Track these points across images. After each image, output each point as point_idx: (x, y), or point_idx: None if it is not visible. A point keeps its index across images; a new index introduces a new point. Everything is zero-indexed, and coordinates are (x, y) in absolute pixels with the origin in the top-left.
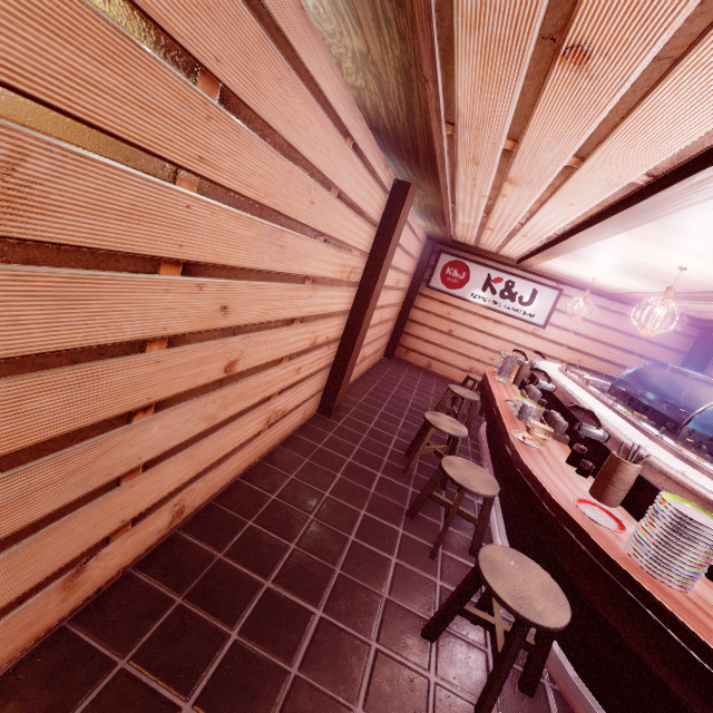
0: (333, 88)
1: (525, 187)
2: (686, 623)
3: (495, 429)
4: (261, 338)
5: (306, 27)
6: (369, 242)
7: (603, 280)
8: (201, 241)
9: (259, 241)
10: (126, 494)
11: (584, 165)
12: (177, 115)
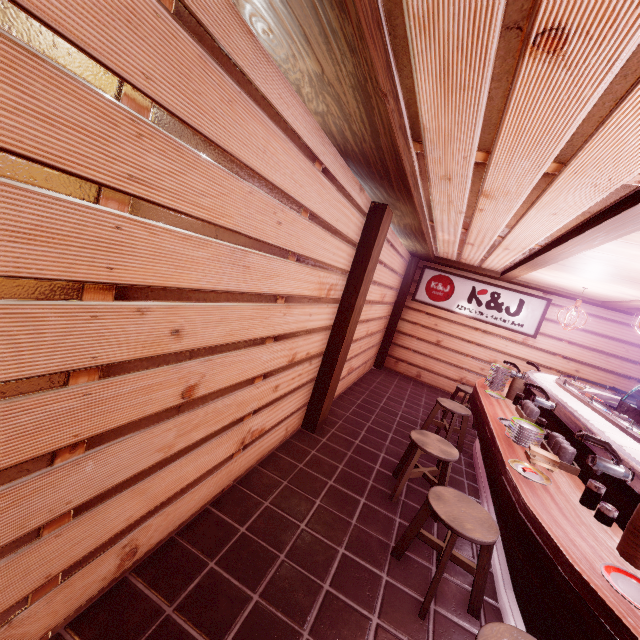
0: (295, 114)
1: (502, 200)
2: None
3: (489, 453)
4: (226, 359)
5: (258, 53)
6: (348, 260)
7: (594, 289)
8: (138, 263)
9: (216, 261)
10: (50, 545)
11: (566, 170)
12: (95, 130)
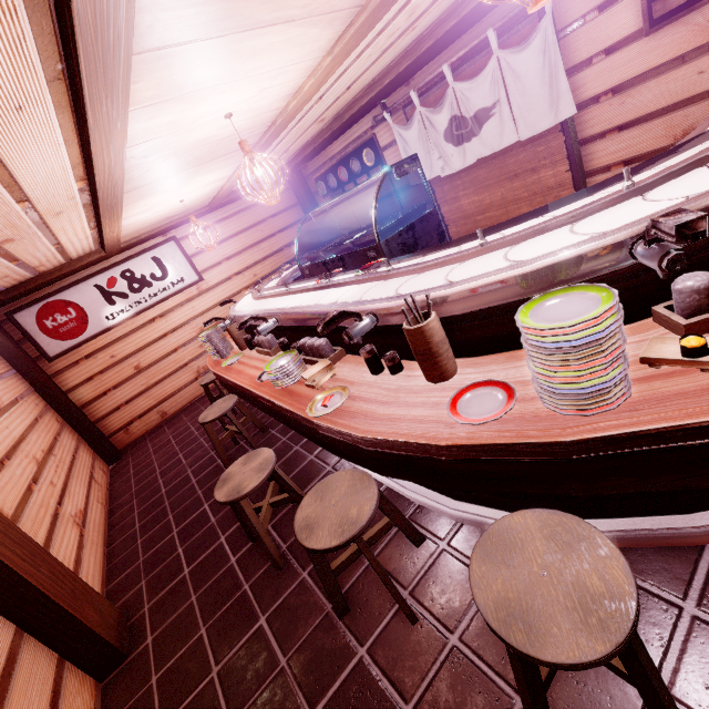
0: None
1: None
2: (697, 419)
3: (288, 420)
4: None
5: None
6: None
7: (189, 196)
8: None
9: None
10: None
11: None
12: None
